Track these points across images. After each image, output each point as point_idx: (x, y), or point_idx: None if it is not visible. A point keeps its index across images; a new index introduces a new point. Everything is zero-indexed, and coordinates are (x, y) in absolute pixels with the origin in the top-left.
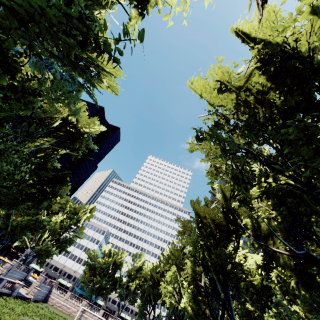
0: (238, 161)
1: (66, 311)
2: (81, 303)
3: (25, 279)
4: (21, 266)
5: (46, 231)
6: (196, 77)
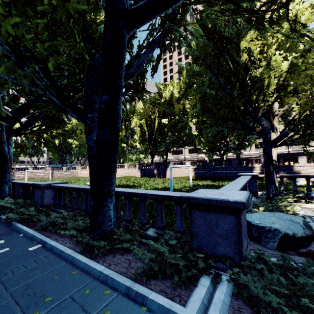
0: None
1: None
2: None
3: None
4: None
5: None
6: None
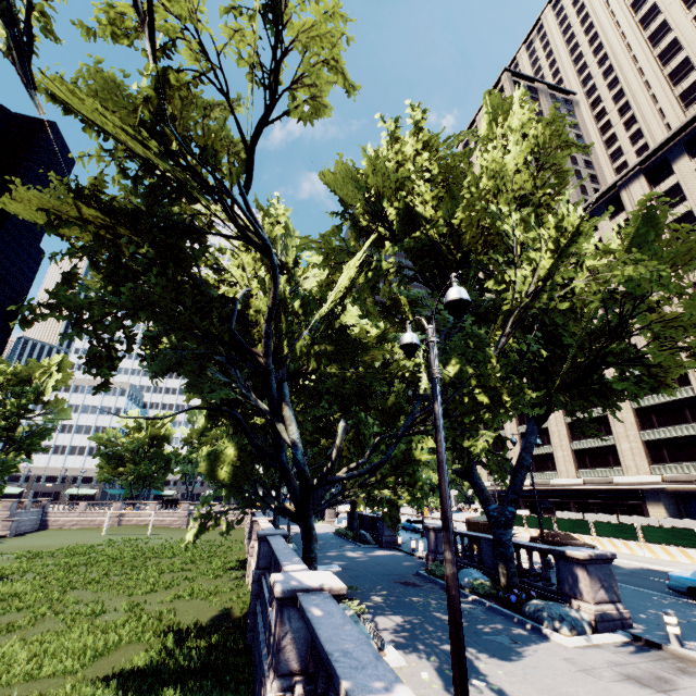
0: (110, 330)
1: (90, 526)
2: (113, 508)
3: None
4: None
5: None
6: (8, 198)
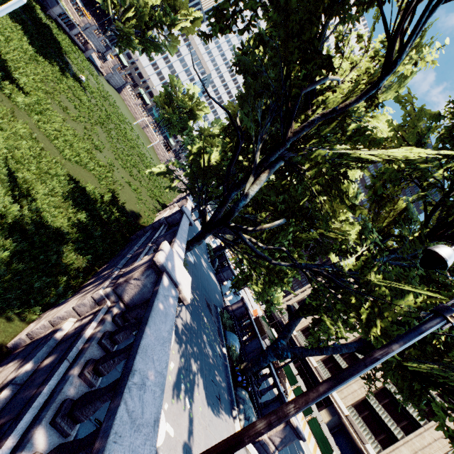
0: (245, 1)
1: (133, 114)
2: (147, 118)
3: (103, 54)
4: (99, 34)
5: (132, 8)
6: None
